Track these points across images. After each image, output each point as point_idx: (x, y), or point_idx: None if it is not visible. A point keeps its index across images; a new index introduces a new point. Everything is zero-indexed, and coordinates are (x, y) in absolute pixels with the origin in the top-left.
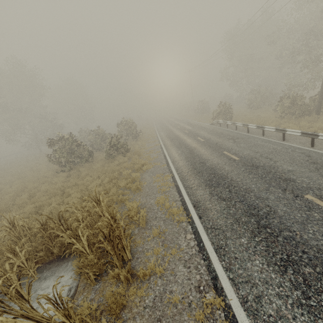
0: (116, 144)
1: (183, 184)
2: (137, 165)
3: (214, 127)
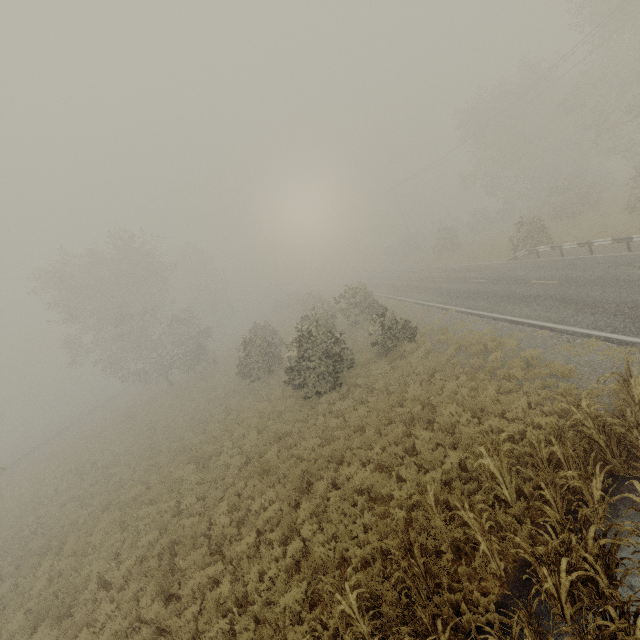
0: (395, 324)
1: None
2: (490, 344)
3: (533, 262)
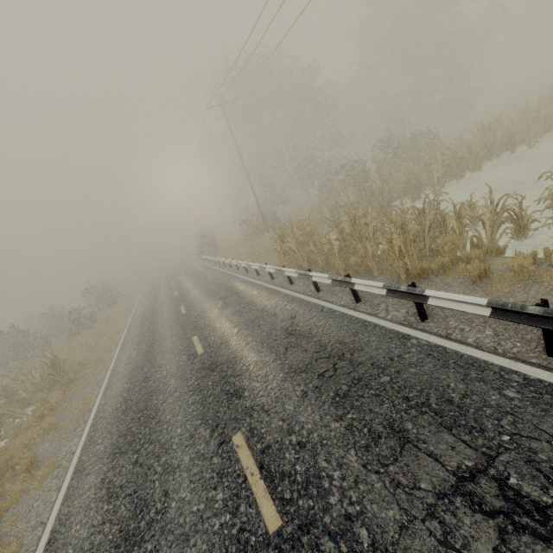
0: (76, 319)
1: (128, 328)
2: (98, 331)
3: (198, 264)
